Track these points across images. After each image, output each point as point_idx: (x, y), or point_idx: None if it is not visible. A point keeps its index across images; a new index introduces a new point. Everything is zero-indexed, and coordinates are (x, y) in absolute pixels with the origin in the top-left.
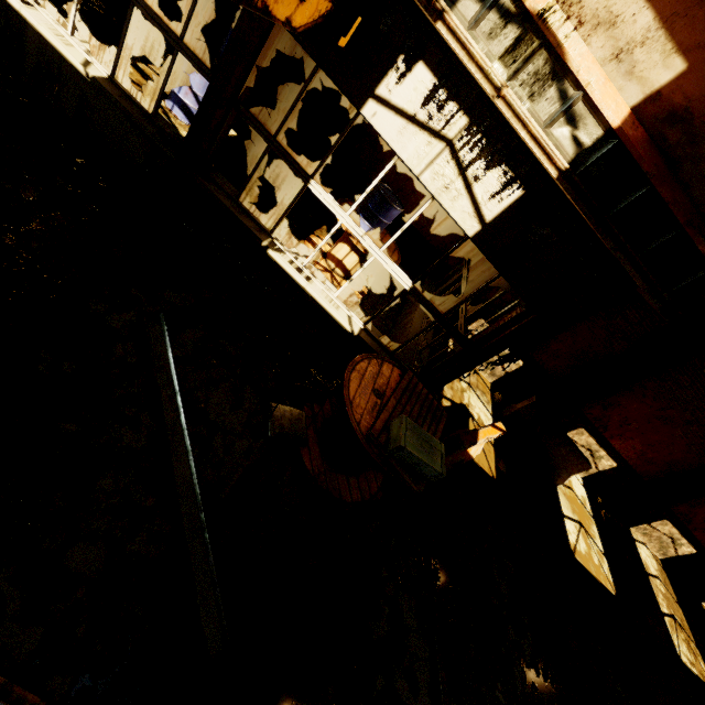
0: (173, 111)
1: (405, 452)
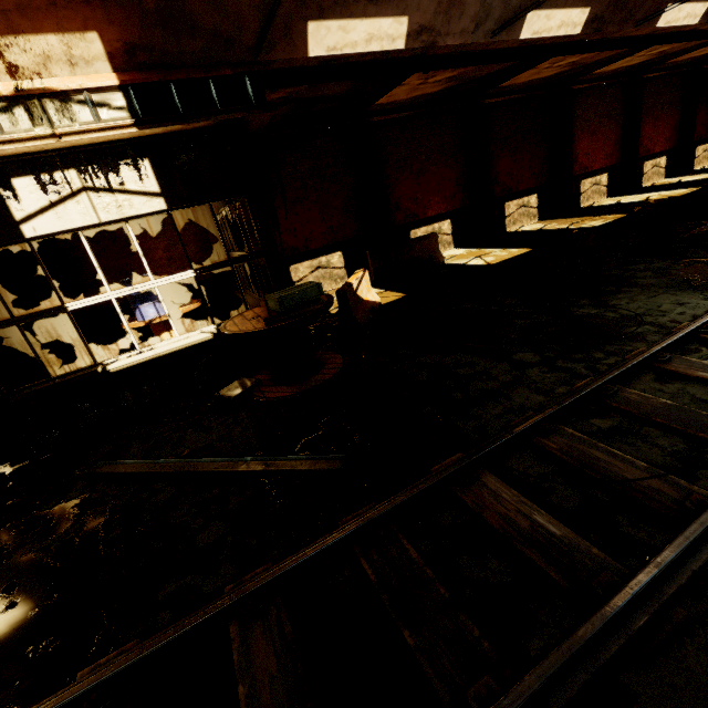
0: None
1: (286, 299)
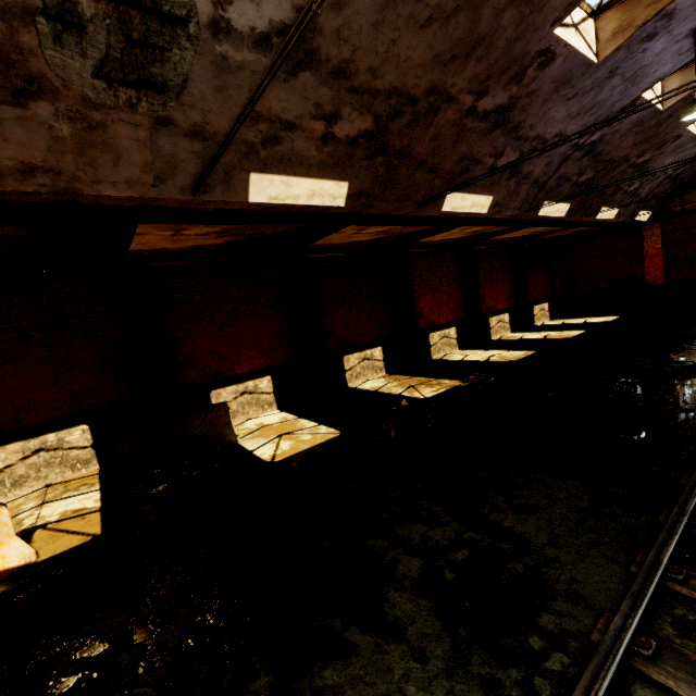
0: None
1: None
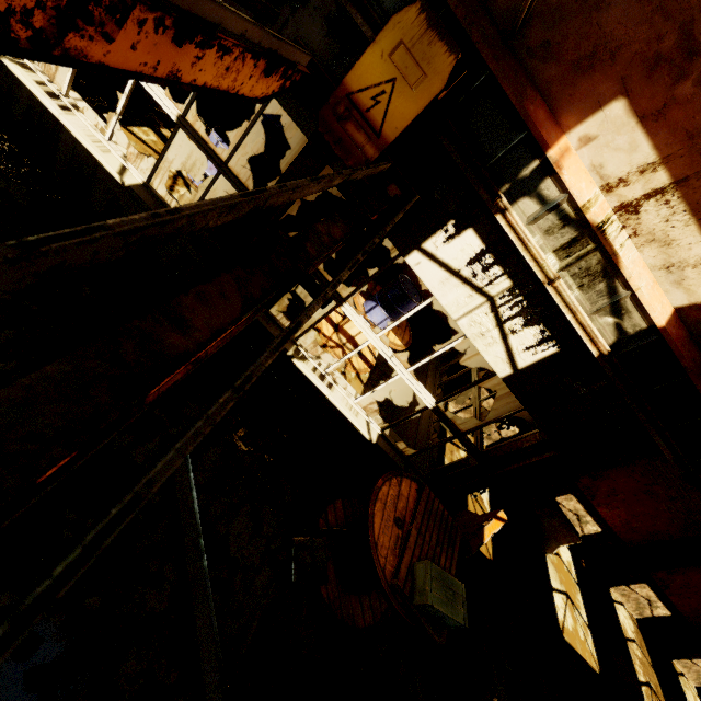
0: (195, 182)
1: (431, 608)
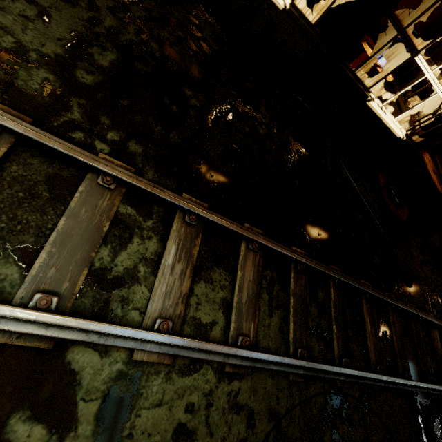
0: None
1: None
